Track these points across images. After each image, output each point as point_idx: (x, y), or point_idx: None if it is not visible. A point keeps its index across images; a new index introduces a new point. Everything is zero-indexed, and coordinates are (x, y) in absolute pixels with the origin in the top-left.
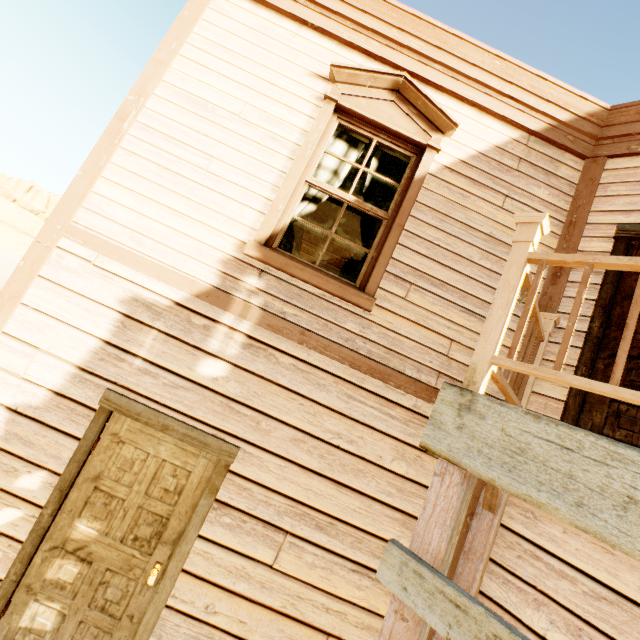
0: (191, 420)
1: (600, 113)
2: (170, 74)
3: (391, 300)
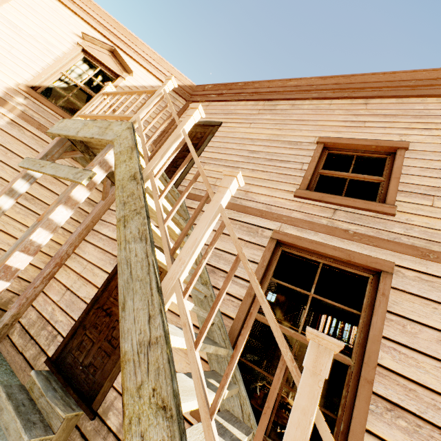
0: None
1: (193, 86)
2: (1, 9)
3: None
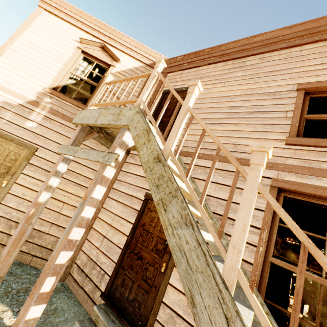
0: (22, 139)
1: (166, 60)
2: (24, 35)
3: None
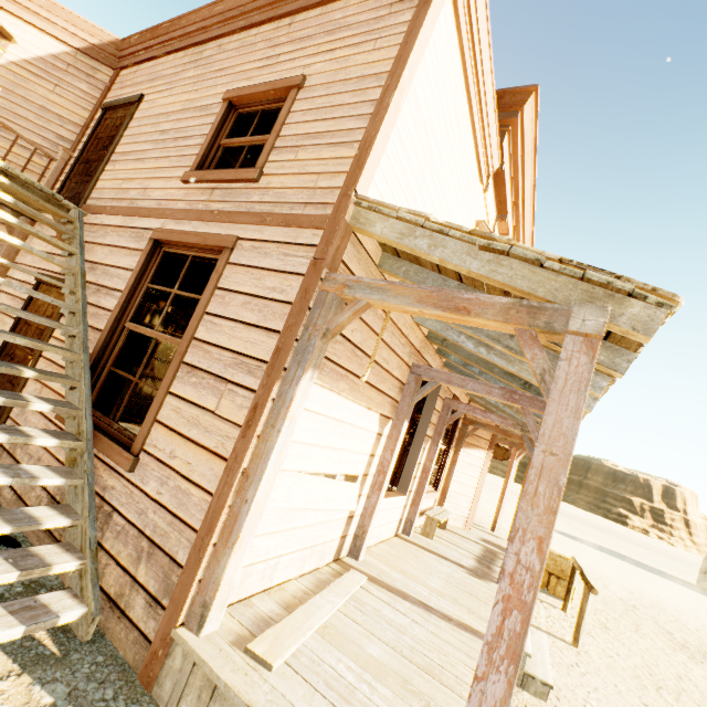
0: None
1: (117, 43)
2: None
3: None
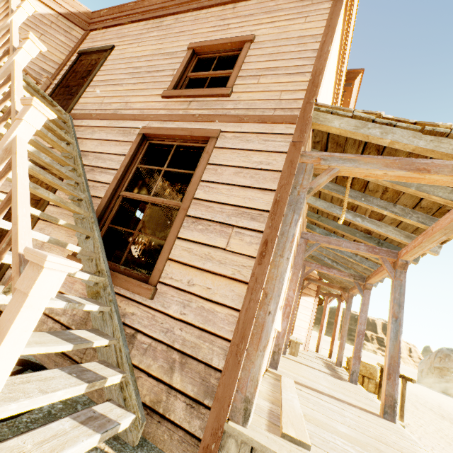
0: None
1: (89, 13)
2: None
3: None
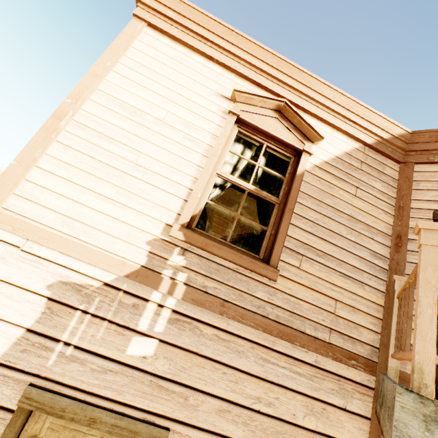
0: (119, 406)
1: (406, 135)
2: (104, 84)
3: (289, 269)
